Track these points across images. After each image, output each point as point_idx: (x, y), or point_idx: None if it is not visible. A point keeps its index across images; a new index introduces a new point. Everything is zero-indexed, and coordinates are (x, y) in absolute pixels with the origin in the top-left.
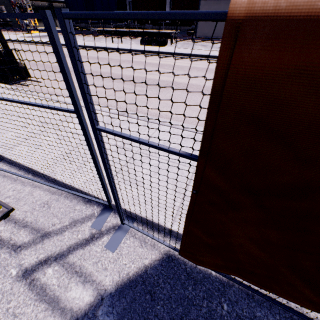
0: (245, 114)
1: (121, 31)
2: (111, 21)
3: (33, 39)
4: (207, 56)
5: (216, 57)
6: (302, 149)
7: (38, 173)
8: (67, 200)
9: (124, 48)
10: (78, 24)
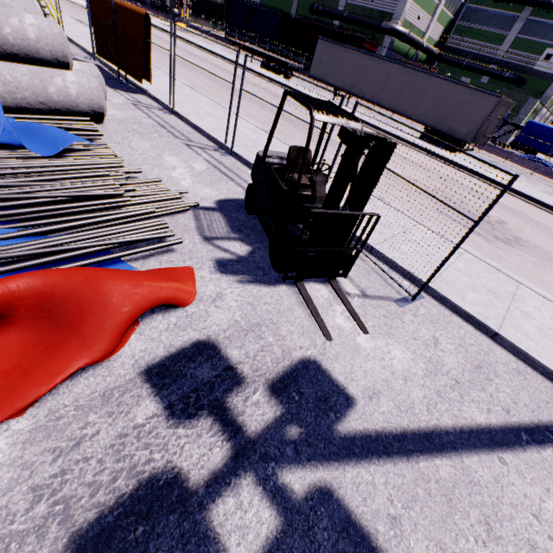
0: (91, 1)
1: (249, 48)
2: (266, 41)
3: (167, 28)
4: (290, 88)
5: (297, 91)
6: (94, 6)
7: (81, 48)
8: (84, 54)
9: (232, 60)
10: (232, 33)
